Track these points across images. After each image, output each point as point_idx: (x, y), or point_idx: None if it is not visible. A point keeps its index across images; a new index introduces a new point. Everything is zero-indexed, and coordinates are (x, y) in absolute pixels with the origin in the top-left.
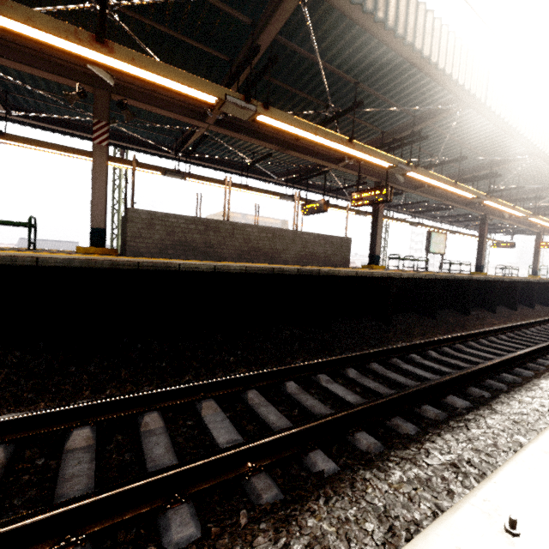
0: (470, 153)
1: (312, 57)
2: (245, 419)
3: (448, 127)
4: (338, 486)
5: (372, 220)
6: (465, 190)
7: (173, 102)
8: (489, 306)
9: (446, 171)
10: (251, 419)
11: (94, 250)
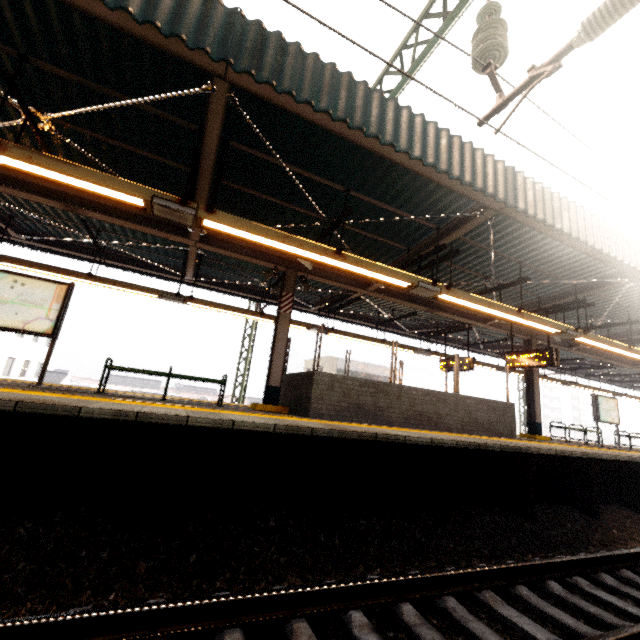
0: (636, 314)
1: (482, 246)
2: (534, 619)
3: (610, 293)
4: None
5: (526, 380)
6: None
7: (342, 275)
8: None
9: (606, 330)
10: (542, 621)
11: (270, 407)
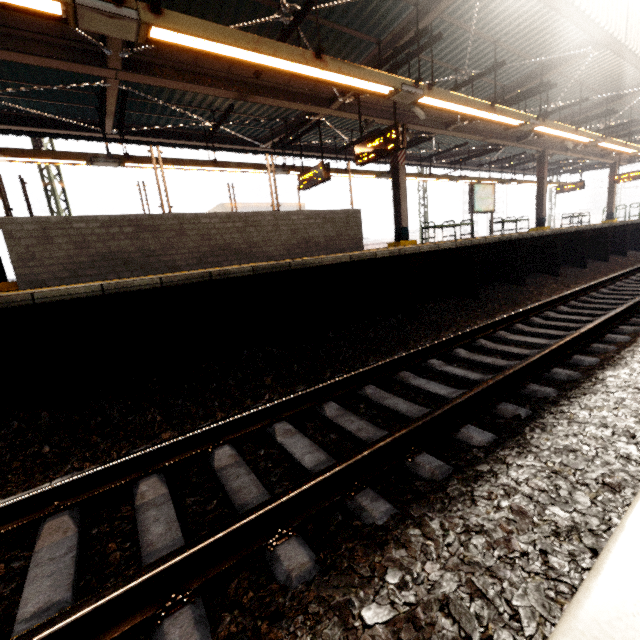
0: (510, 57)
1: None
2: (121, 535)
3: (471, 17)
4: None
5: (392, 180)
6: (507, 115)
7: (46, 40)
8: (550, 269)
9: (483, 94)
10: (130, 535)
11: None
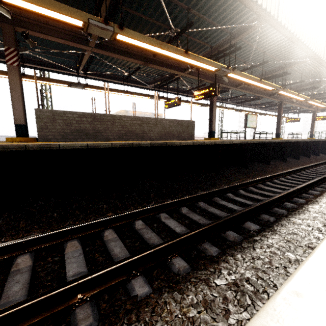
0: (270, 59)
1: None
2: (99, 251)
3: (254, 40)
4: (142, 311)
5: (209, 108)
6: (267, 85)
7: (63, 32)
8: (282, 158)
9: (255, 73)
10: (103, 252)
11: (19, 139)
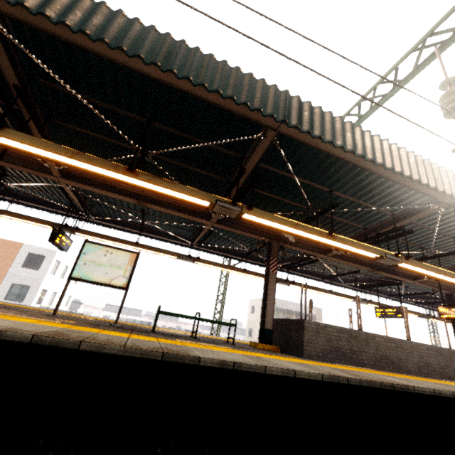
0: None
1: (425, 226)
2: None
3: None
4: None
5: (453, 328)
6: None
7: (308, 244)
8: None
9: None
10: None
11: (267, 346)
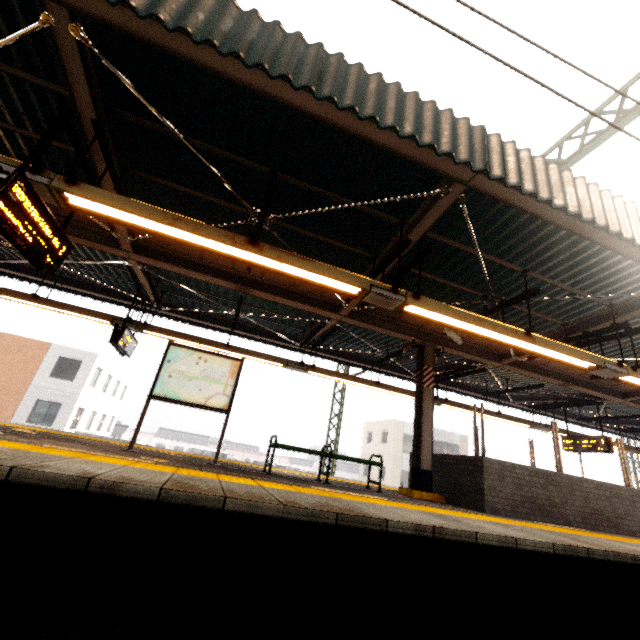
0: None
1: None
2: None
3: None
4: None
5: None
6: None
7: (473, 346)
8: None
9: None
10: None
11: (426, 495)
